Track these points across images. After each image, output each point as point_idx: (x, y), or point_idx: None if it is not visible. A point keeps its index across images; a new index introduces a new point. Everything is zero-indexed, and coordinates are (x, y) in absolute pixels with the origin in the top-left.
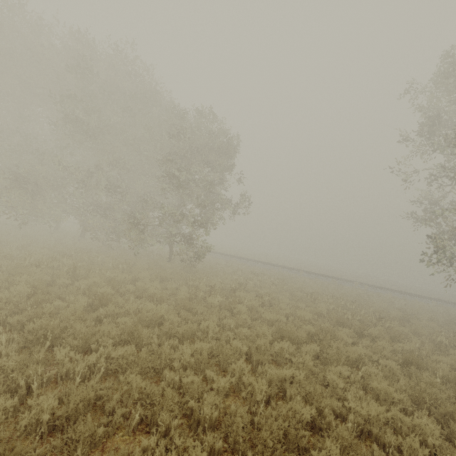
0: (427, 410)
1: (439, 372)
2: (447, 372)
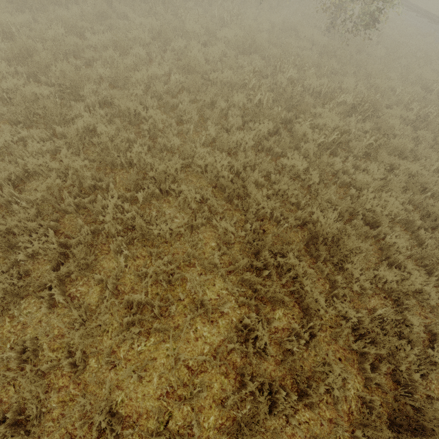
0: None
1: None
2: None
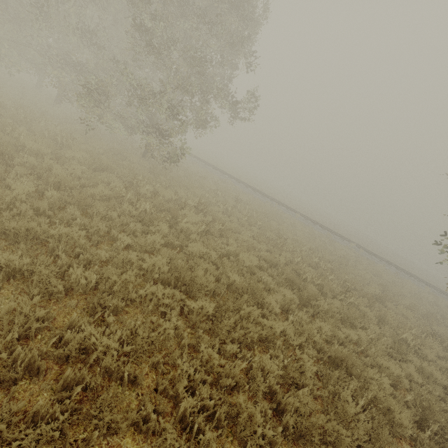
0: (315, 443)
1: (369, 395)
2: (381, 395)
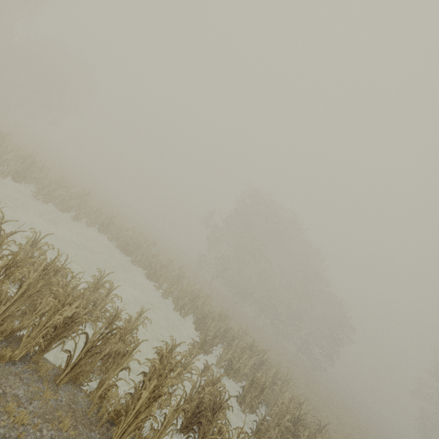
0: None
1: None
2: None
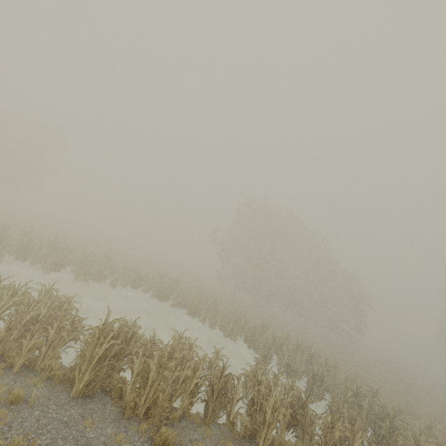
0: None
1: None
2: None
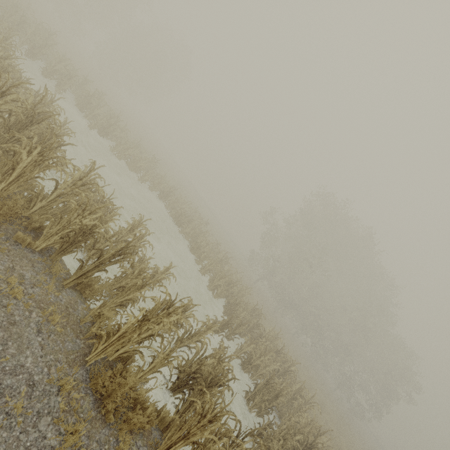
0: None
1: None
2: None
